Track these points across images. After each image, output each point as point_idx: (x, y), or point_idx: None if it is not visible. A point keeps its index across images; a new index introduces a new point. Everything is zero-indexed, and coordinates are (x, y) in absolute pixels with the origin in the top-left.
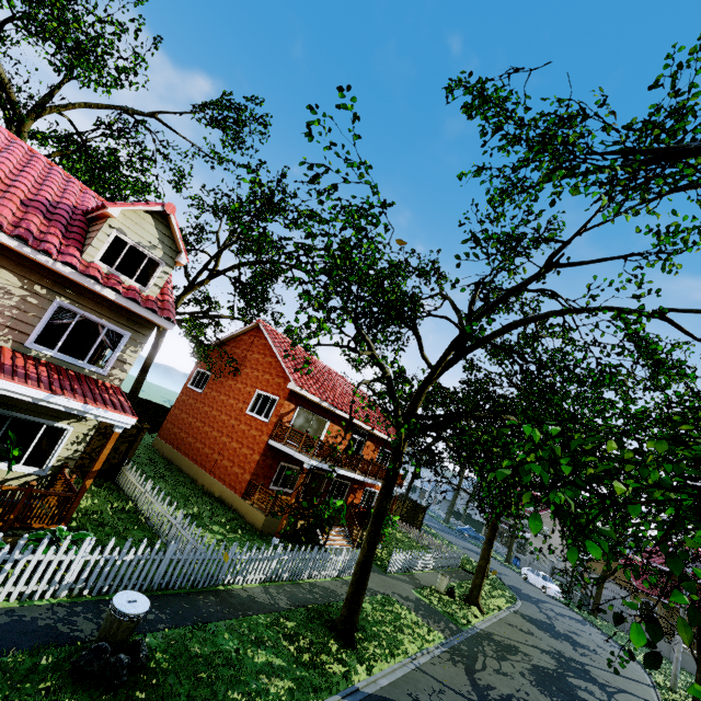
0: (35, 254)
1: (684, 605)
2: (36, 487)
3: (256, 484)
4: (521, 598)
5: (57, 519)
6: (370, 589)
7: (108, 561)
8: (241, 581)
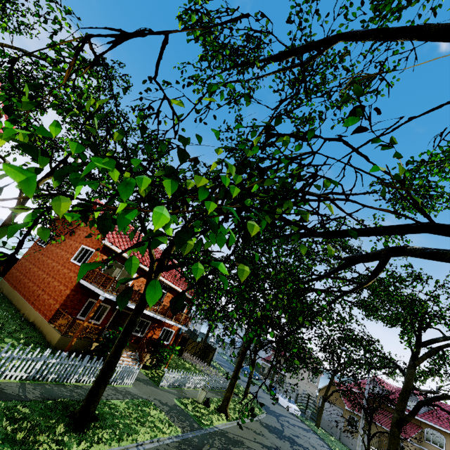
0: None
1: (363, 412)
2: None
3: (62, 312)
4: (267, 412)
5: None
6: (134, 395)
7: None
8: None
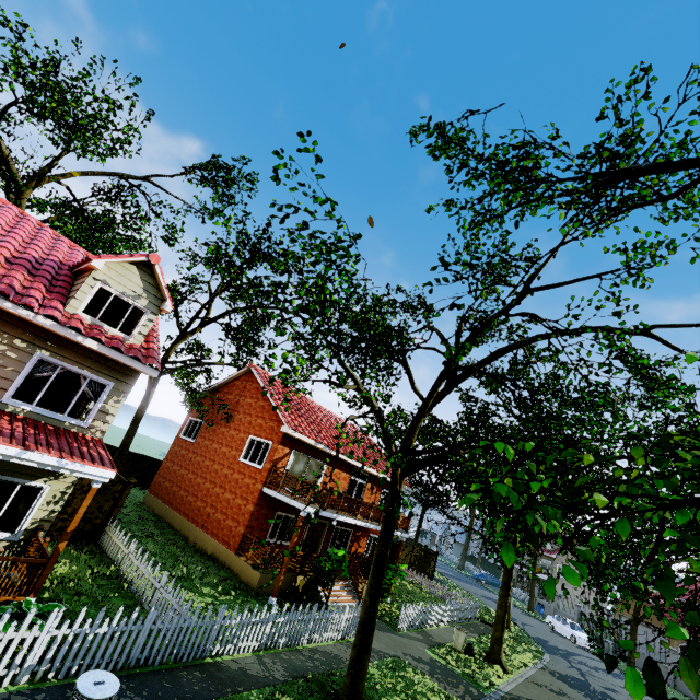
0: (16, 309)
1: None
2: (7, 555)
3: (251, 537)
4: (549, 651)
5: (26, 590)
6: (379, 652)
7: (78, 635)
8: (232, 650)
